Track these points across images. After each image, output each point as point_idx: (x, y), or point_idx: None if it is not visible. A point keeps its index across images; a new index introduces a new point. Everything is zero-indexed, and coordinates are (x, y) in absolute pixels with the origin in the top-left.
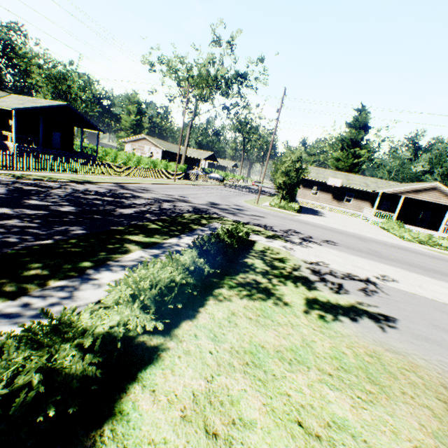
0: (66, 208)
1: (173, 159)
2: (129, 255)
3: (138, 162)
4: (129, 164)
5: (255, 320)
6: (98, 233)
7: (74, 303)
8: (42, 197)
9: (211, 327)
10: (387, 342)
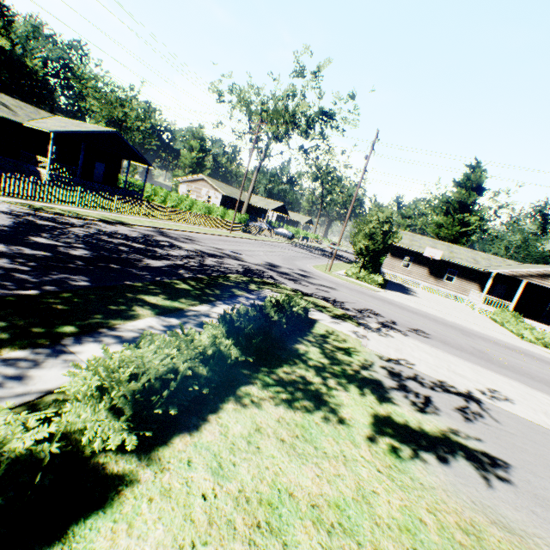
0: (79, 252)
1: (235, 207)
2: (134, 323)
3: (191, 206)
4: (180, 208)
5: (289, 445)
6: (104, 288)
7: (22, 387)
8: (54, 235)
9: (218, 449)
10: (494, 507)
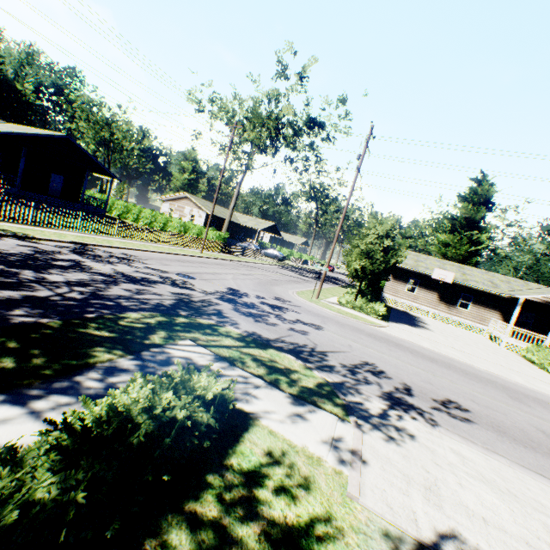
0: None
1: (221, 227)
2: None
3: (165, 224)
4: (154, 226)
5: None
6: None
7: None
8: None
9: None
10: None
